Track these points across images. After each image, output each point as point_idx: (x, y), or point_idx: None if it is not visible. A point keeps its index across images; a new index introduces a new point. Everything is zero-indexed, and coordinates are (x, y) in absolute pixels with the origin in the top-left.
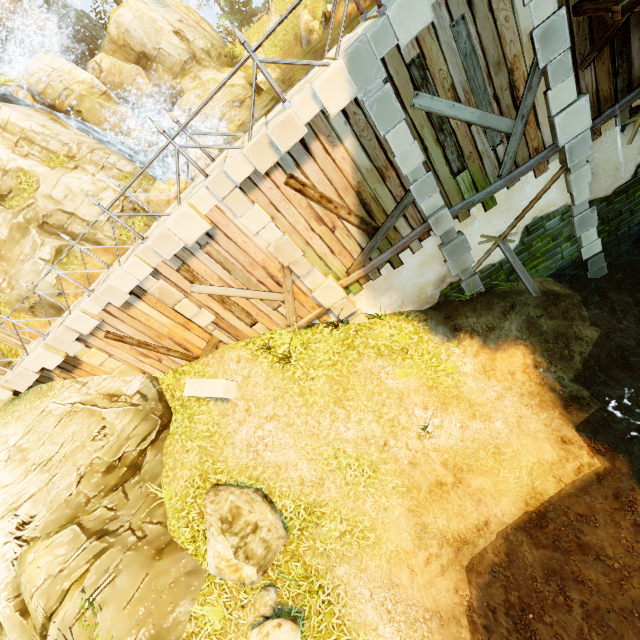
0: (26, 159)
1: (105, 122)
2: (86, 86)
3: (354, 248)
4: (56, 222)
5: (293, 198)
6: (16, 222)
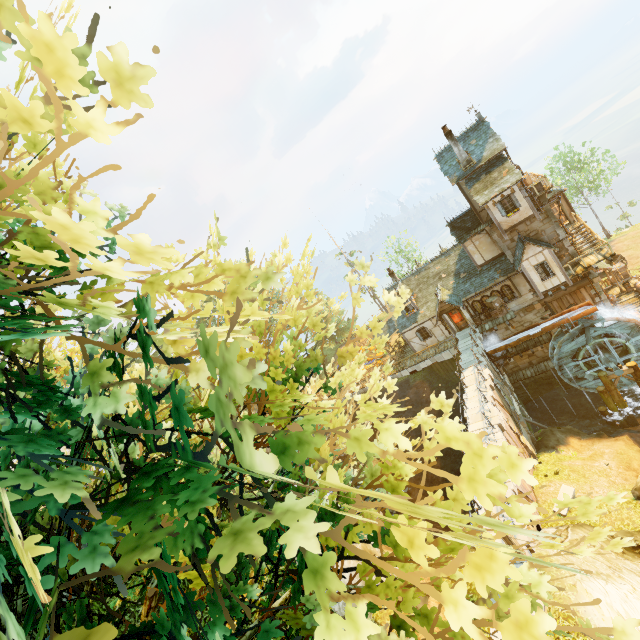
0: None
1: None
2: None
3: (514, 424)
4: None
5: (499, 406)
6: None
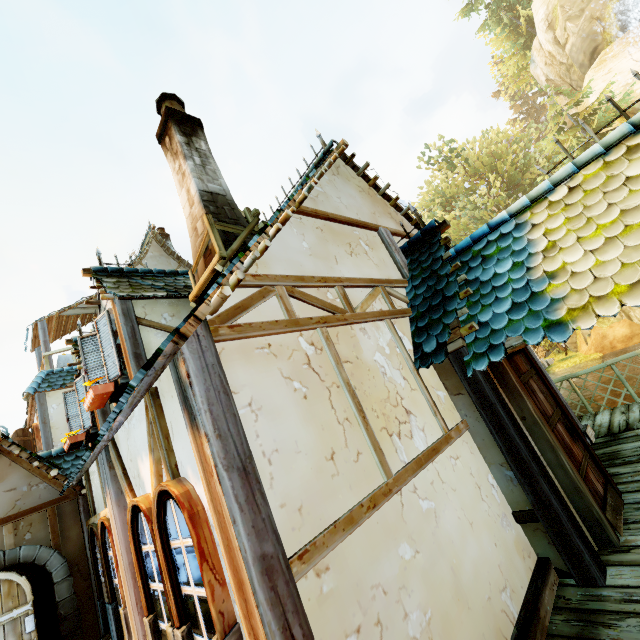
0: None
1: None
2: None
3: None
4: None
5: None
6: None
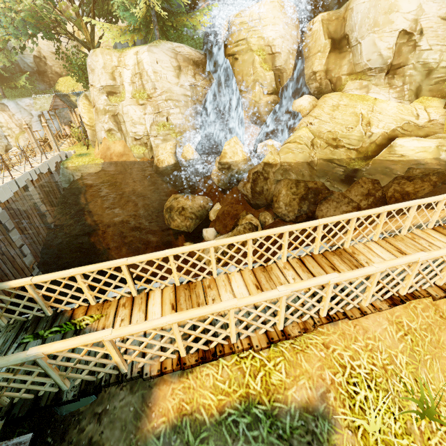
0: (130, 85)
1: (245, 75)
2: (263, 42)
3: None
4: (120, 119)
5: None
6: (105, 108)
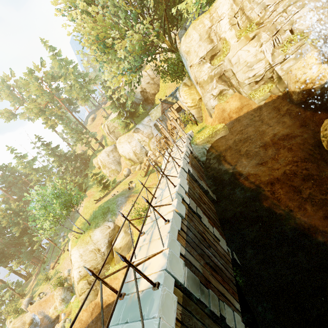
0: (231, 30)
1: None
2: None
3: None
4: (227, 75)
5: None
6: (210, 74)
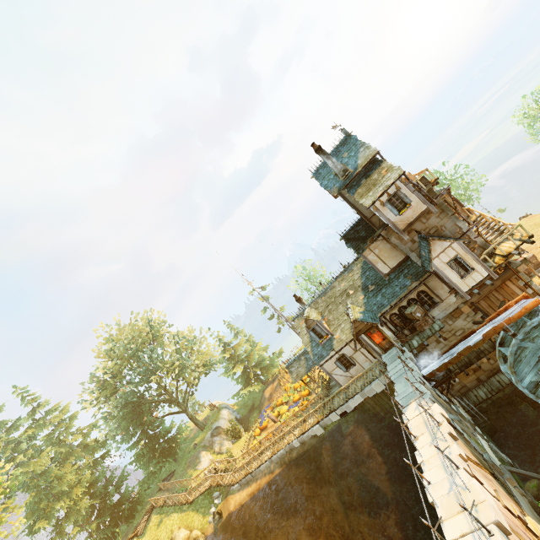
0: None
1: None
2: None
3: (504, 492)
4: None
5: (473, 467)
6: None
